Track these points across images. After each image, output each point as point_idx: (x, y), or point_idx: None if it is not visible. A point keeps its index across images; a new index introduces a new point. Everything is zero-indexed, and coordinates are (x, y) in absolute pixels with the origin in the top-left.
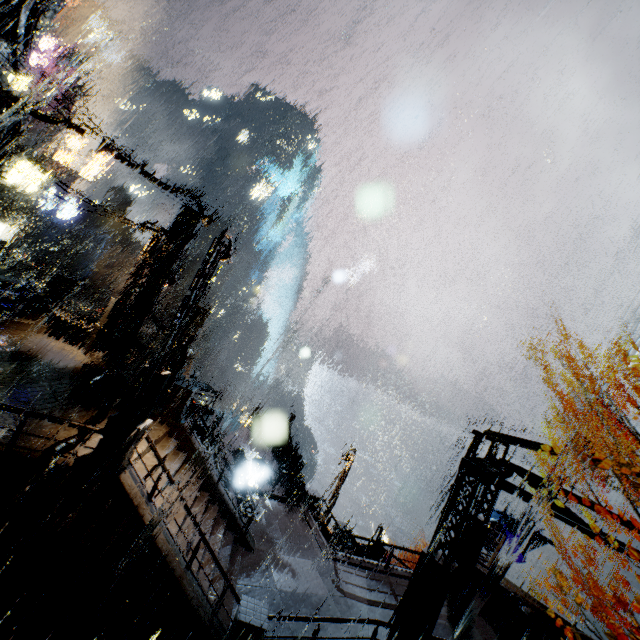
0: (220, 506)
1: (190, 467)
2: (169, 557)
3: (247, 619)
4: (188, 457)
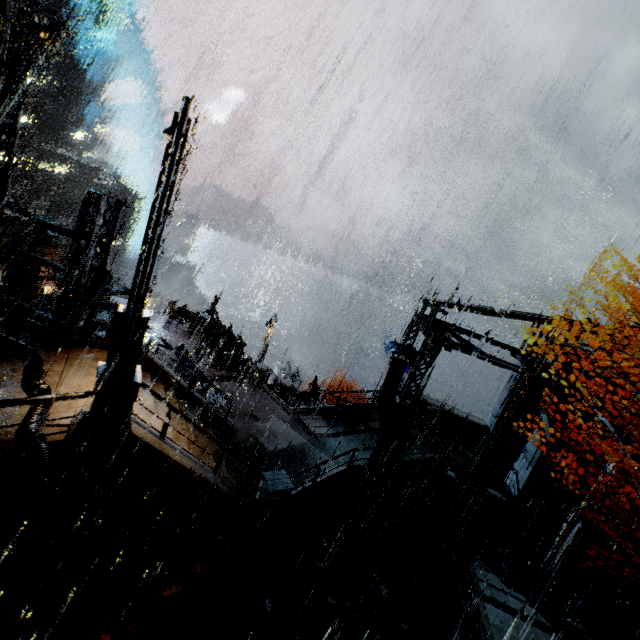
0: (198, 407)
1: (158, 384)
2: (203, 475)
3: (277, 488)
4: (152, 375)
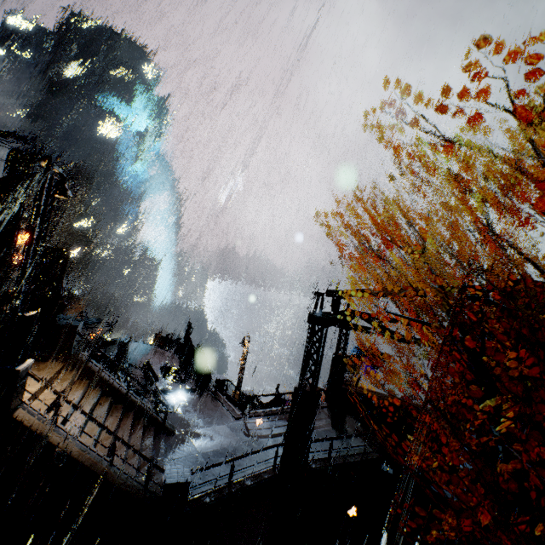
0: (135, 411)
1: (96, 390)
2: (88, 462)
3: (172, 481)
4: (92, 382)
